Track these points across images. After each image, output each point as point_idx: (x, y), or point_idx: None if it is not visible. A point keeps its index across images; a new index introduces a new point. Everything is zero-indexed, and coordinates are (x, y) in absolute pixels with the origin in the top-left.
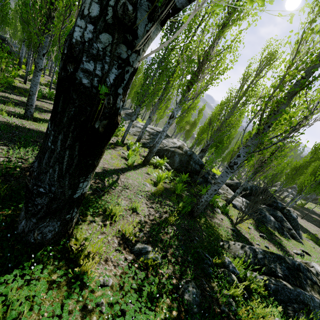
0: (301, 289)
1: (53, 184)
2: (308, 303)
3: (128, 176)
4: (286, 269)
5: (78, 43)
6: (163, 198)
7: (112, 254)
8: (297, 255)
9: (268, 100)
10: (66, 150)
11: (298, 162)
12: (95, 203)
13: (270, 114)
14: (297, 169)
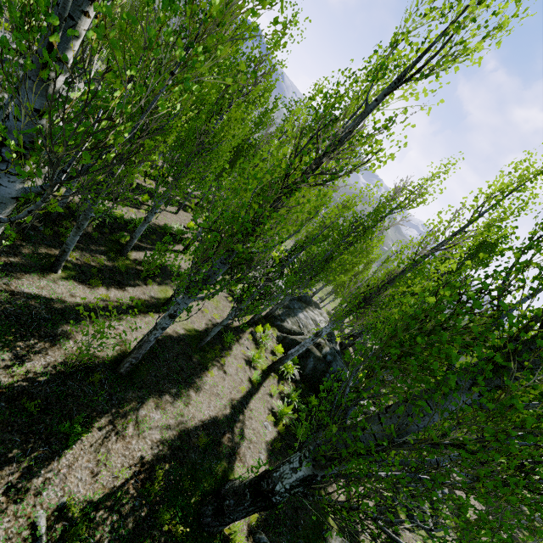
0: None
1: (239, 517)
2: None
3: (251, 410)
4: None
5: (277, 490)
6: (282, 452)
7: (243, 541)
8: None
9: None
10: (253, 511)
11: None
12: (231, 477)
13: None
14: None
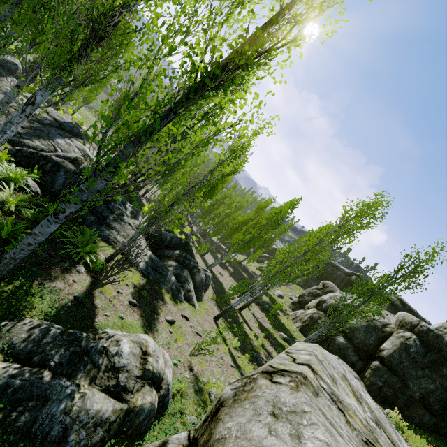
0: (68, 378)
1: None
2: (52, 397)
3: None
4: (69, 355)
5: None
6: None
7: None
8: (167, 322)
9: (104, 134)
10: None
11: (242, 217)
12: None
13: (115, 155)
14: (240, 224)
